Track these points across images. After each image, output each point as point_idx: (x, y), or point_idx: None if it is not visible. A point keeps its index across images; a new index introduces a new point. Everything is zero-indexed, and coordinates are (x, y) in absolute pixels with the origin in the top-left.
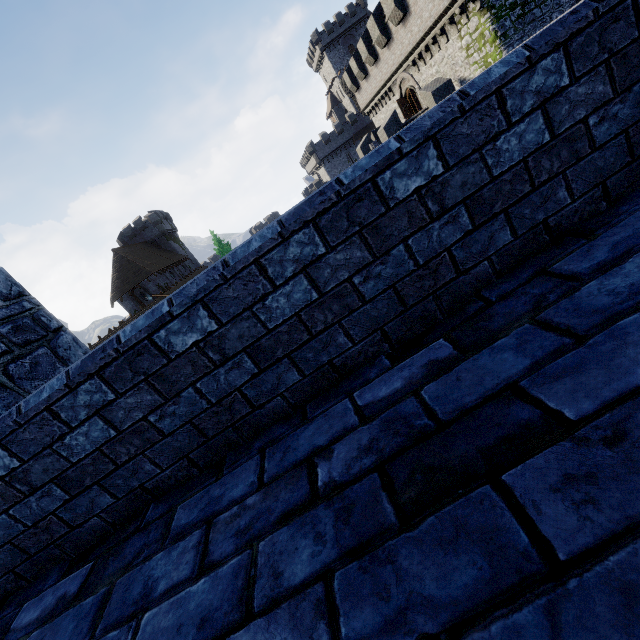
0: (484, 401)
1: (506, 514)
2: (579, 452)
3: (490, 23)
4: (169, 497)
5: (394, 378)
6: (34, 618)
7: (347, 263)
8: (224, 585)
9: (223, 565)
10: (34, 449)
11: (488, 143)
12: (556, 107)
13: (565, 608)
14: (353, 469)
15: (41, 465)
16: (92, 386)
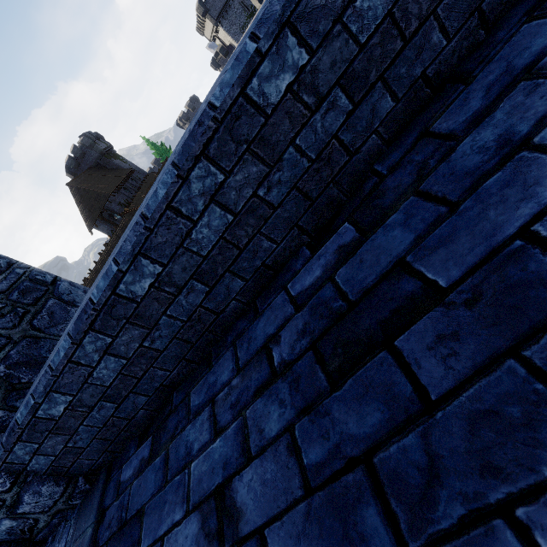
0: (382, 277)
1: (398, 370)
2: (449, 313)
3: None
4: (183, 386)
5: (315, 266)
6: (132, 473)
7: (247, 181)
8: (232, 441)
9: (228, 428)
10: (76, 387)
11: (347, 7)
12: None
13: (435, 431)
14: (296, 349)
15: (87, 394)
16: (91, 338)
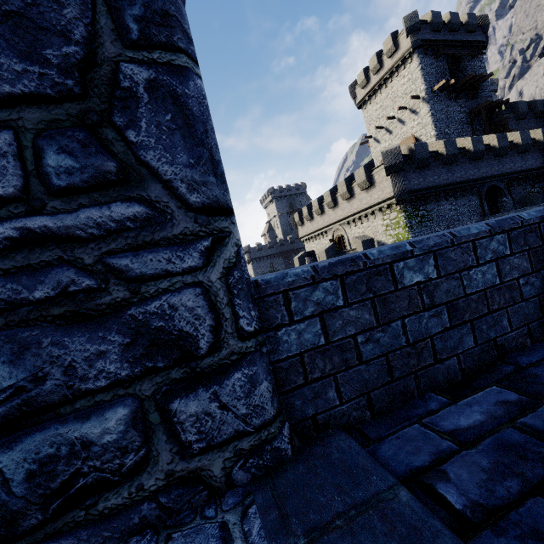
0: None
1: None
2: None
3: (404, 218)
4: (517, 356)
5: None
6: (466, 425)
7: None
8: None
9: None
10: (450, 269)
11: None
12: None
13: None
14: None
15: (447, 285)
16: (501, 239)
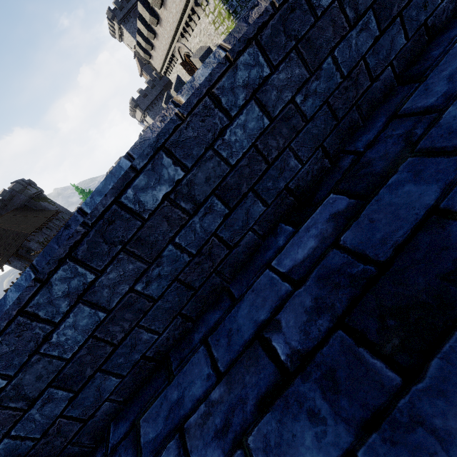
0: None
1: None
2: None
3: (222, 4)
4: None
5: None
6: None
7: None
8: None
9: None
10: None
11: (42, 344)
12: (96, 294)
13: None
14: None
15: None
16: None
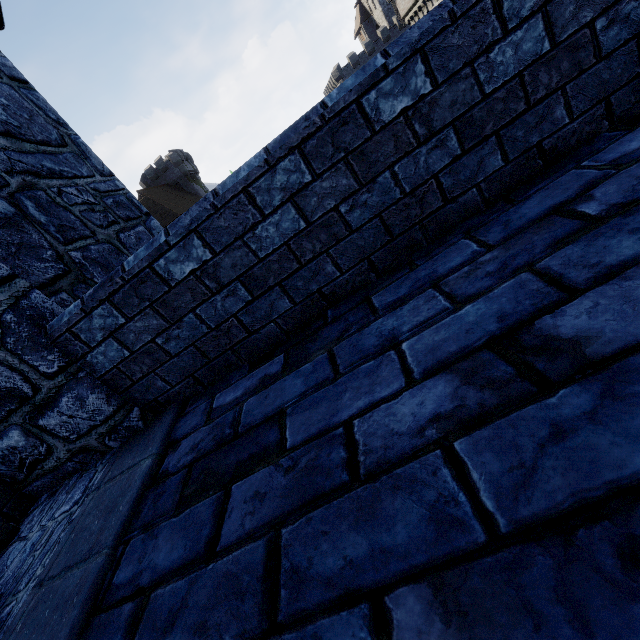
0: None
1: None
2: None
3: None
4: (347, 301)
5: (638, 139)
6: (234, 399)
7: None
8: (504, 300)
9: (487, 294)
10: (226, 240)
11: None
12: None
13: None
14: (637, 194)
15: (230, 259)
16: (291, 164)
